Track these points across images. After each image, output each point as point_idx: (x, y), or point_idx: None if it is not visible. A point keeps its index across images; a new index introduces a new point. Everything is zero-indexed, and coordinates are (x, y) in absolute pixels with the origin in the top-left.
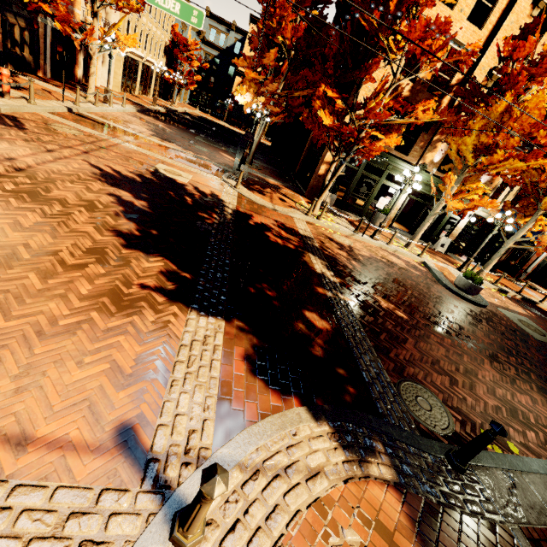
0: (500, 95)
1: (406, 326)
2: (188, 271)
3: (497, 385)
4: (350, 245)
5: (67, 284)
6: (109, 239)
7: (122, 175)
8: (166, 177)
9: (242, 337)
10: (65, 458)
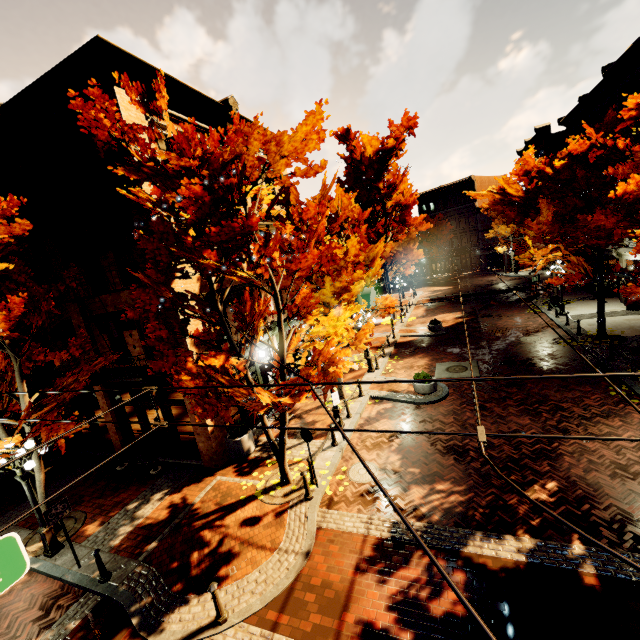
0: None
1: (578, 492)
2: None
3: (619, 452)
4: (378, 468)
5: None
6: None
7: None
8: None
9: None
10: None
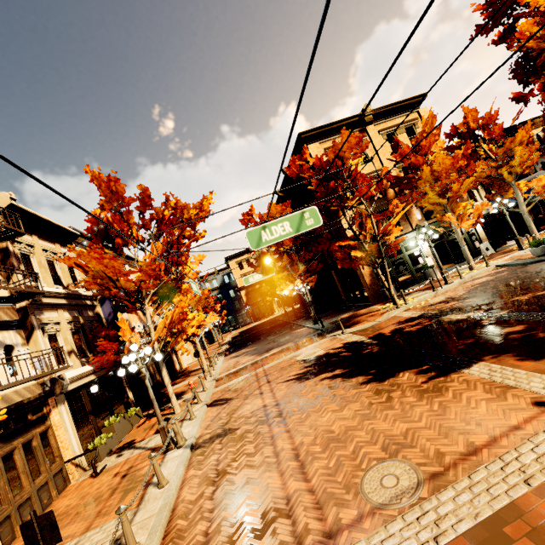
0: (417, 170)
1: None
2: (422, 366)
3: None
4: (447, 297)
5: (402, 403)
6: (369, 386)
7: (302, 373)
8: (313, 358)
9: (501, 358)
10: (539, 420)
